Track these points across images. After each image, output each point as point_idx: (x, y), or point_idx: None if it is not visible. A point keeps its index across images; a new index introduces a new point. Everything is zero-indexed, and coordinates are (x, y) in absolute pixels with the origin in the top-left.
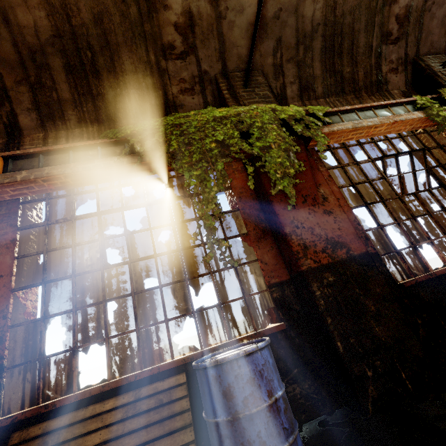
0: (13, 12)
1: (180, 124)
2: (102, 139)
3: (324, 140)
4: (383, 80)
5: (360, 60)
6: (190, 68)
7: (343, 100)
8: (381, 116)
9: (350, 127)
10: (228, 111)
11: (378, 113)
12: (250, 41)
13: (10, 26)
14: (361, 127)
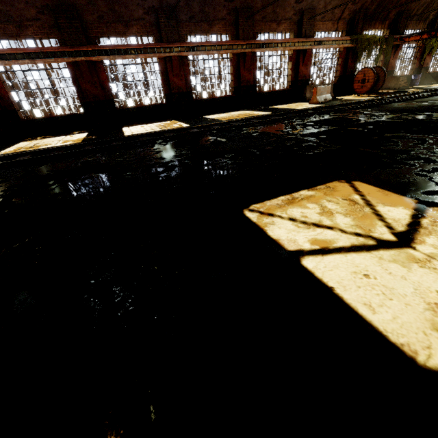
0: None
1: None
2: None
3: None
4: None
5: None
6: None
7: None
8: None
9: None
10: None
11: None
12: None
13: None
14: None
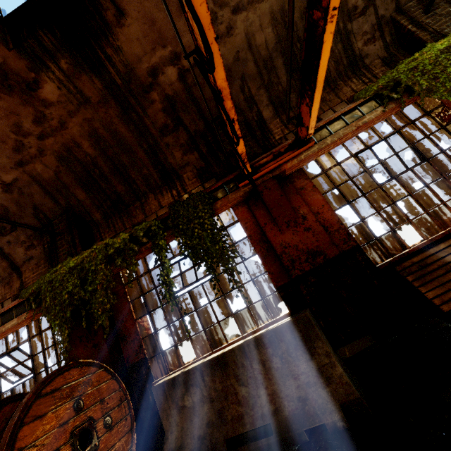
0: (253, 38)
1: (415, 67)
2: (357, 101)
3: None
4: None
5: None
6: (369, 20)
7: None
8: None
9: None
10: (448, 41)
11: None
12: None
13: (251, 50)
14: None
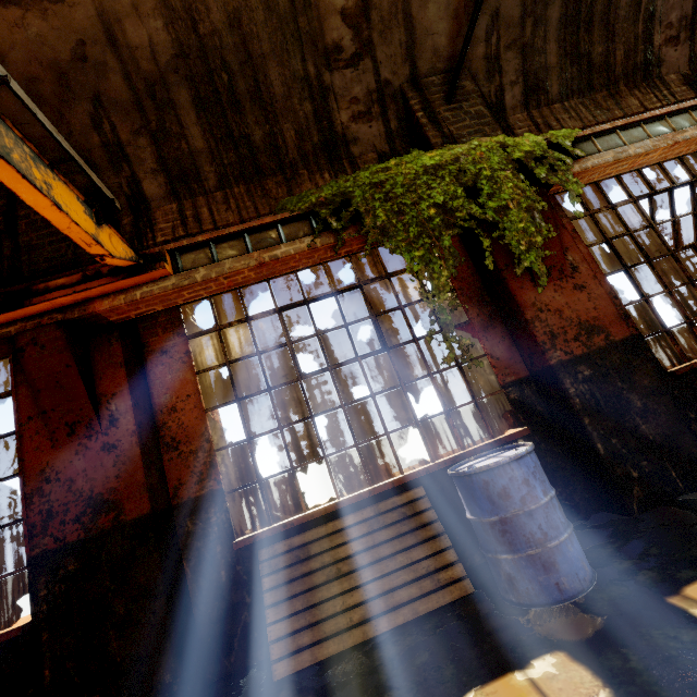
0: (121, 27)
1: (381, 182)
2: (281, 213)
3: (577, 187)
4: (654, 60)
5: (620, 31)
6: (365, 79)
7: (590, 103)
8: (654, 135)
9: (611, 160)
10: (441, 156)
11: (650, 131)
12: (452, 22)
13: (117, 50)
14: (625, 158)
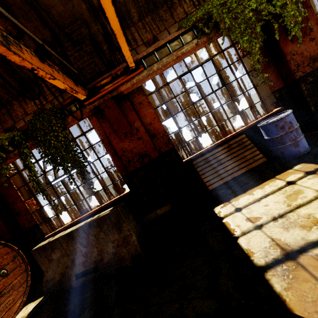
0: None
1: (225, 2)
2: (180, 29)
3: None
4: None
5: None
6: None
7: None
8: None
9: None
10: None
11: None
12: None
13: None
14: None
